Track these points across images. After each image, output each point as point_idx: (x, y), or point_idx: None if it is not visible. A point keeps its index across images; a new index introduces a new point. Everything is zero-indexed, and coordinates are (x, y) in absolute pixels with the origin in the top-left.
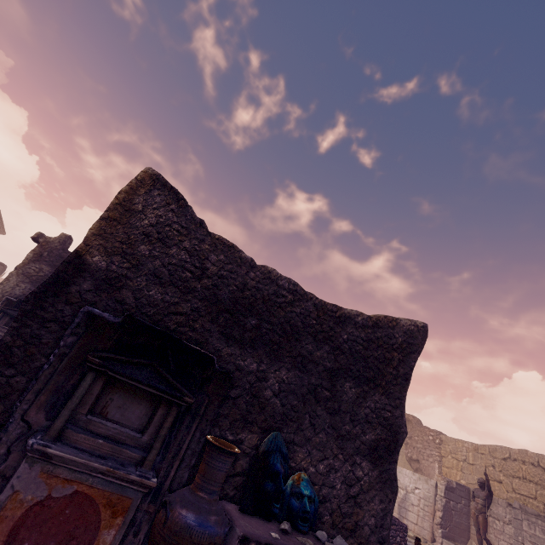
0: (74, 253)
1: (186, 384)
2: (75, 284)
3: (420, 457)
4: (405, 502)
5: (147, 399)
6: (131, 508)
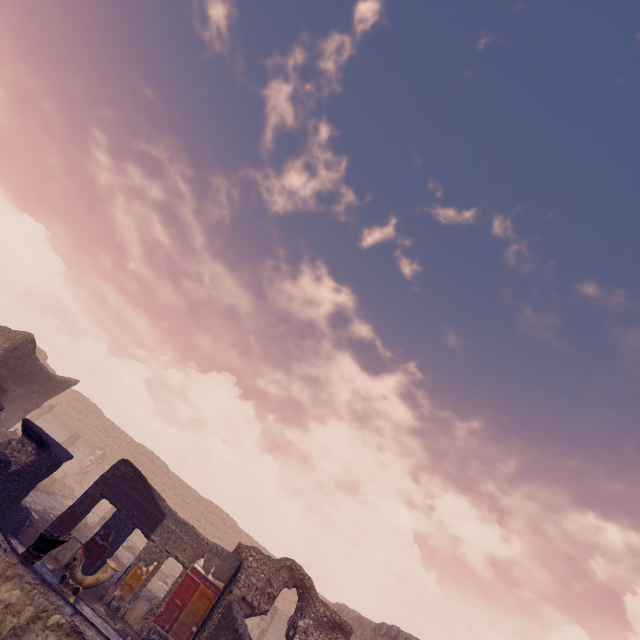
0: None
1: None
2: None
3: None
4: None
5: None
6: None
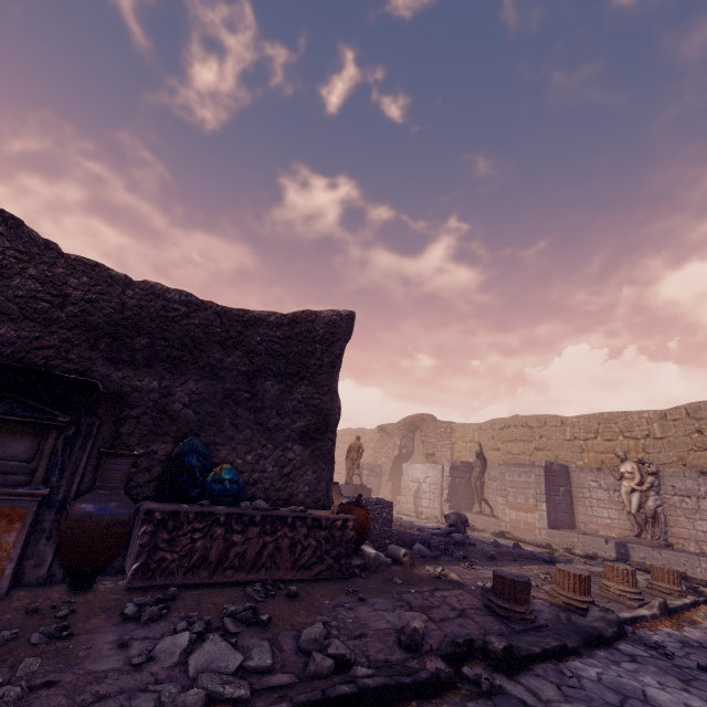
0: None
1: (69, 411)
2: None
3: (435, 451)
4: (419, 493)
5: (30, 434)
6: (28, 515)
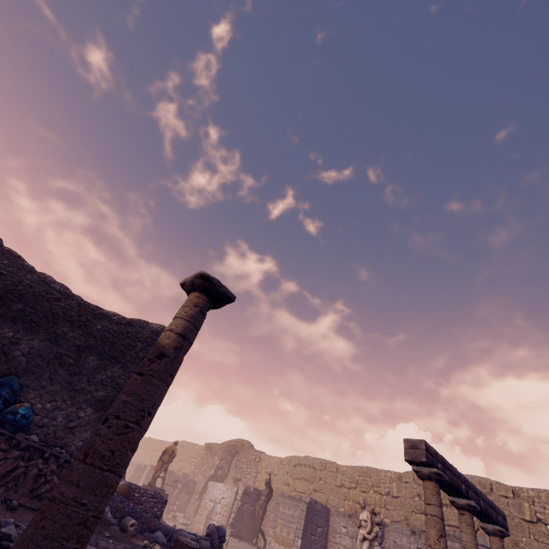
0: None
1: None
2: None
3: (242, 476)
4: (212, 513)
5: None
6: None
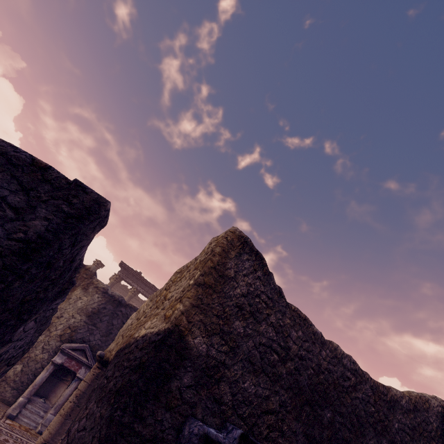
0: (177, 333)
1: None
2: (176, 378)
3: None
4: None
5: None
6: None
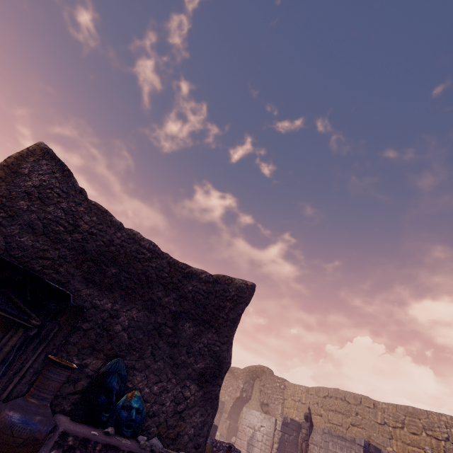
0: None
1: (40, 314)
2: None
3: (269, 401)
4: (253, 440)
5: None
6: None
